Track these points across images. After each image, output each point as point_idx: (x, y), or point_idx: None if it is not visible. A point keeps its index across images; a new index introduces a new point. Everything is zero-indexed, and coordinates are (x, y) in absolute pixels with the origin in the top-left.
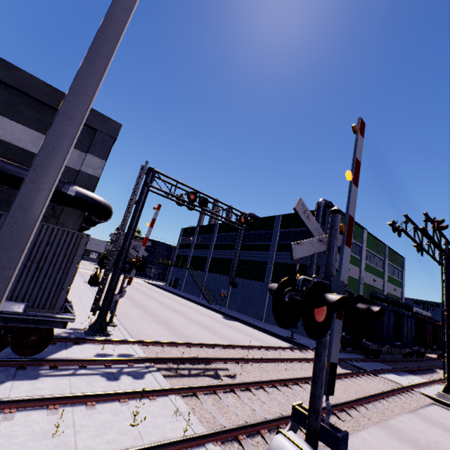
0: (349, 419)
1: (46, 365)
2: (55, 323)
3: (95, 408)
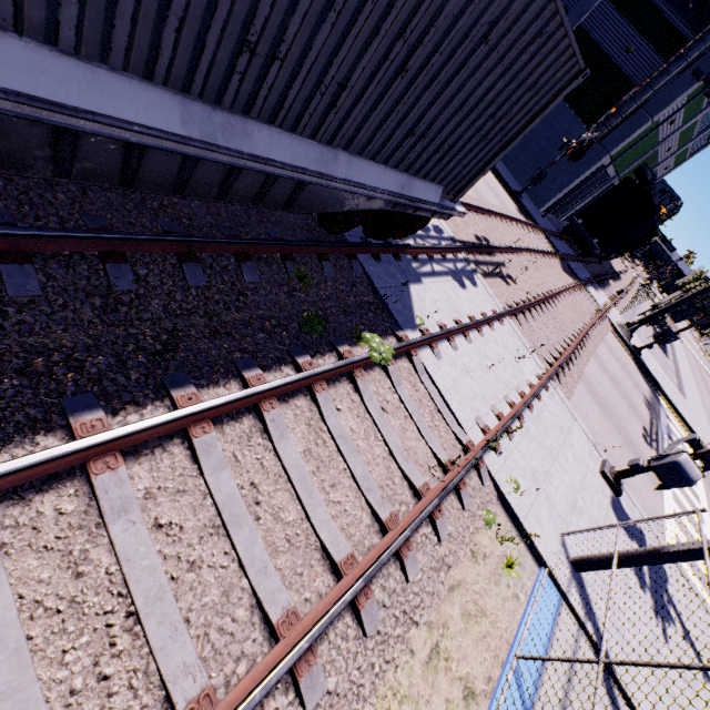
0: (584, 349)
1: (408, 253)
2: (445, 214)
3: (484, 335)
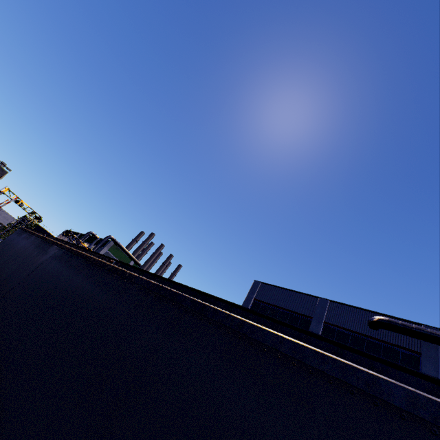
0: None
1: None
2: None
3: None
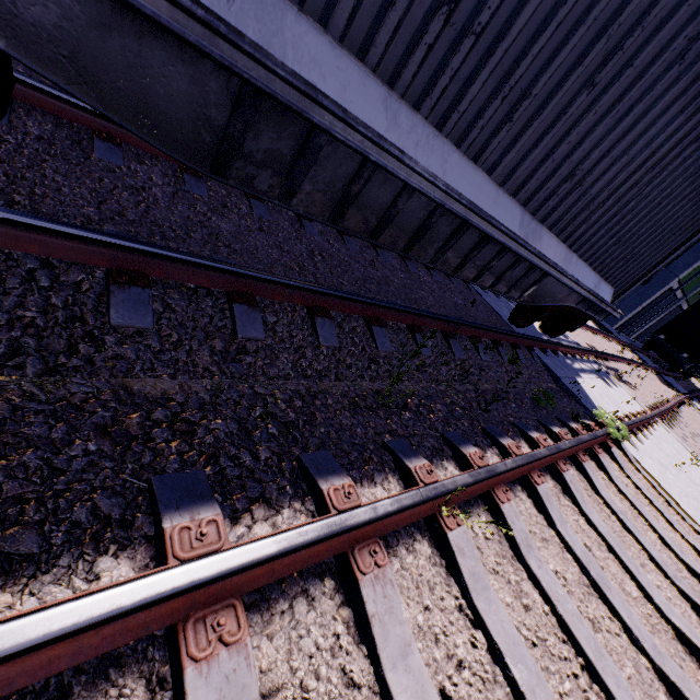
0: None
1: (559, 350)
2: (603, 314)
3: (652, 433)
